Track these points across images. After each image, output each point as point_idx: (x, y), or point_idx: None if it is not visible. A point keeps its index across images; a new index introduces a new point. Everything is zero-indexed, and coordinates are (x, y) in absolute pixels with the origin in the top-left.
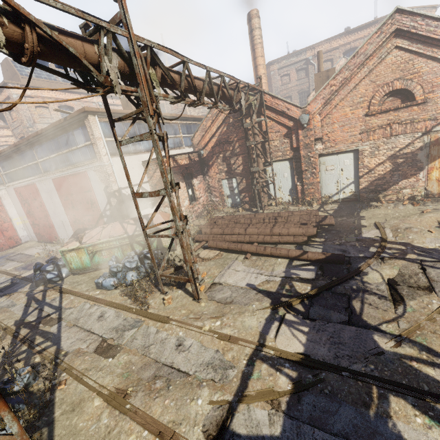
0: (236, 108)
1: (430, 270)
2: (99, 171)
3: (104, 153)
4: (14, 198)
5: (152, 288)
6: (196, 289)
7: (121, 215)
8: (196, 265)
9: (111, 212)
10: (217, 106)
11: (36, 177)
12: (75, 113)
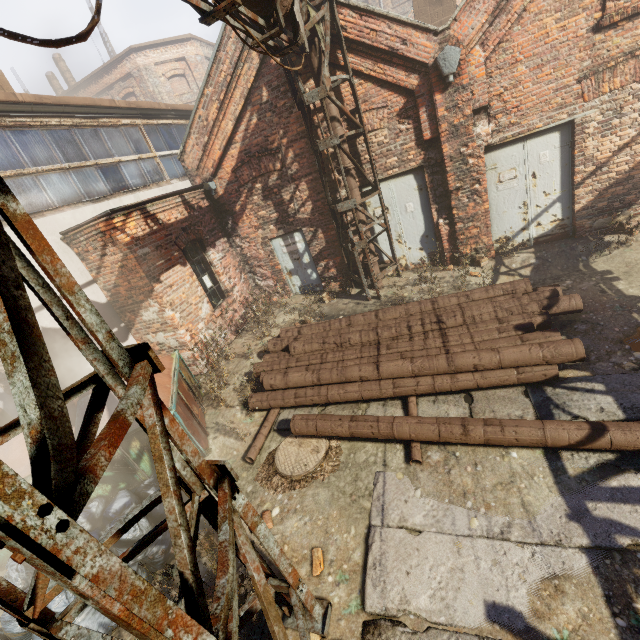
0: (283, 38)
1: None
2: None
3: None
4: None
5: None
6: None
7: None
8: (298, 590)
9: (6, 387)
10: (233, 9)
11: None
12: None
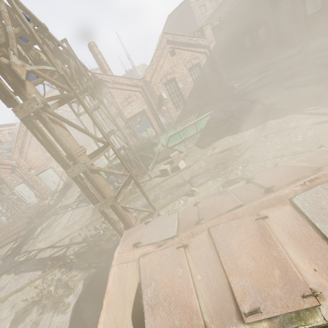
0: None
1: (58, 216)
2: None
3: None
4: None
5: None
6: None
7: None
8: None
9: None
10: None
11: None
12: None
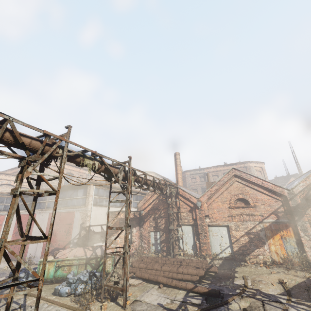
0: (164, 193)
1: (267, 305)
2: (83, 213)
3: (90, 203)
4: (13, 221)
5: (93, 299)
6: (126, 298)
7: (84, 243)
8: (128, 282)
9: (78, 240)
10: (155, 191)
11: (39, 210)
12: (85, 182)
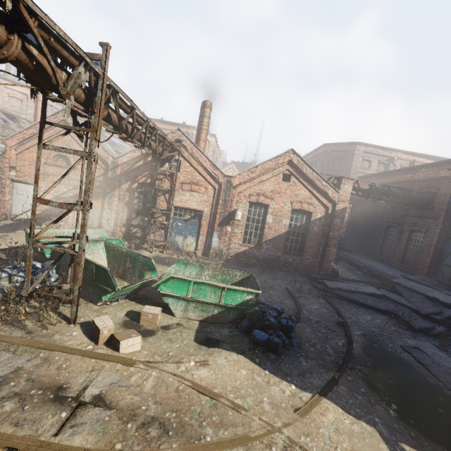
0: None
1: None
2: None
3: None
4: None
5: None
6: None
7: None
8: None
9: None
10: None
11: None
12: None
